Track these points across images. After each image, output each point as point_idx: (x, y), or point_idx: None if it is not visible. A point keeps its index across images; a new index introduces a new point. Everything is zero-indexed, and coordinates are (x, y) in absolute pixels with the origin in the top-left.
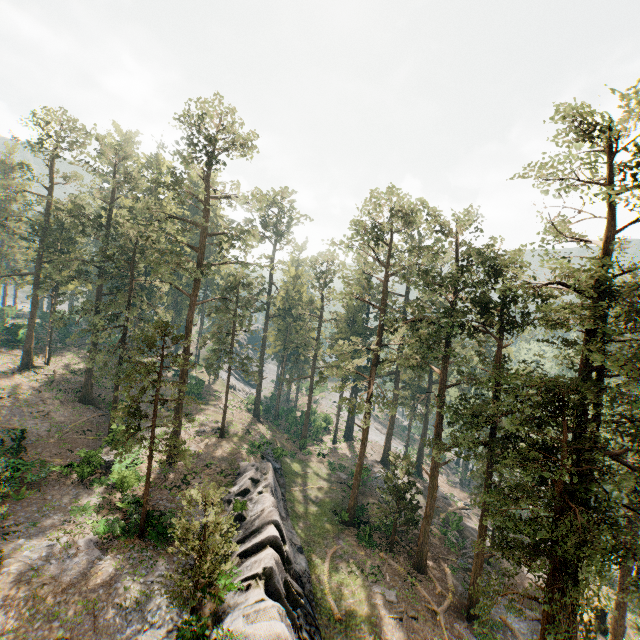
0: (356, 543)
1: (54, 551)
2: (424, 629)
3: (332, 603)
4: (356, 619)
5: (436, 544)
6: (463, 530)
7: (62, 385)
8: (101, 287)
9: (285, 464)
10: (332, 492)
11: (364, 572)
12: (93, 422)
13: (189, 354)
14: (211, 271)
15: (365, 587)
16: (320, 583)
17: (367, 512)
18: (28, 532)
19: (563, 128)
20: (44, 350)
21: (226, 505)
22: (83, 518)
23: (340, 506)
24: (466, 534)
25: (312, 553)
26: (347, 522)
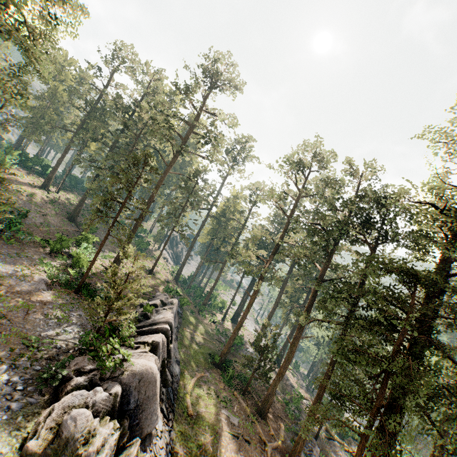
0: (219, 379)
1: (17, 274)
2: (253, 451)
3: (189, 404)
4: (203, 422)
5: (278, 407)
6: (301, 412)
7: (61, 206)
8: (111, 151)
9: (185, 313)
10: (212, 344)
11: (219, 398)
12: (71, 232)
13: (152, 201)
14: (188, 149)
15: (216, 407)
16: (184, 389)
17: (233, 366)
18: (5, 259)
19: (456, 117)
20: (58, 186)
21: (138, 307)
22: (43, 269)
23: (215, 354)
24: (302, 415)
25: (185, 369)
26: (217, 364)
